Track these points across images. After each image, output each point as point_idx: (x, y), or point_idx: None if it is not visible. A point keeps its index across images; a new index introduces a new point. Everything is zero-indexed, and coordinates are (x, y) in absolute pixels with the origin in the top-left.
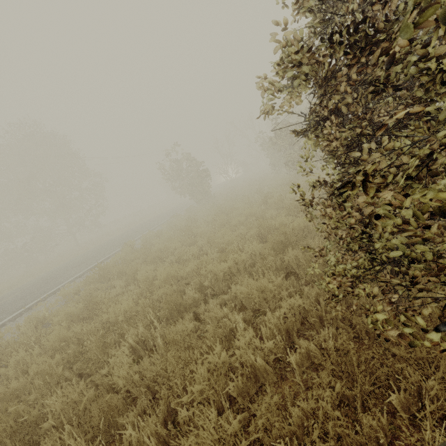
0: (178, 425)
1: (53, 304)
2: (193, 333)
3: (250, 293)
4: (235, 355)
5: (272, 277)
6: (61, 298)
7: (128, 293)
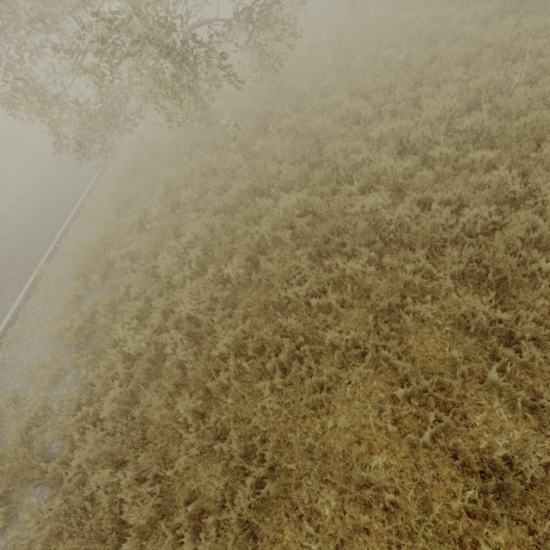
0: None
1: None
2: None
3: None
4: None
5: None
6: None
7: None
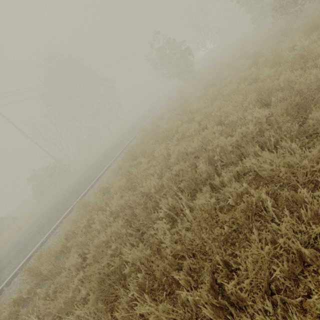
0: (222, 285)
1: (109, 177)
2: (213, 203)
3: (274, 169)
4: (262, 226)
5: (305, 151)
6: (112, 172)
7: (152, 169)
